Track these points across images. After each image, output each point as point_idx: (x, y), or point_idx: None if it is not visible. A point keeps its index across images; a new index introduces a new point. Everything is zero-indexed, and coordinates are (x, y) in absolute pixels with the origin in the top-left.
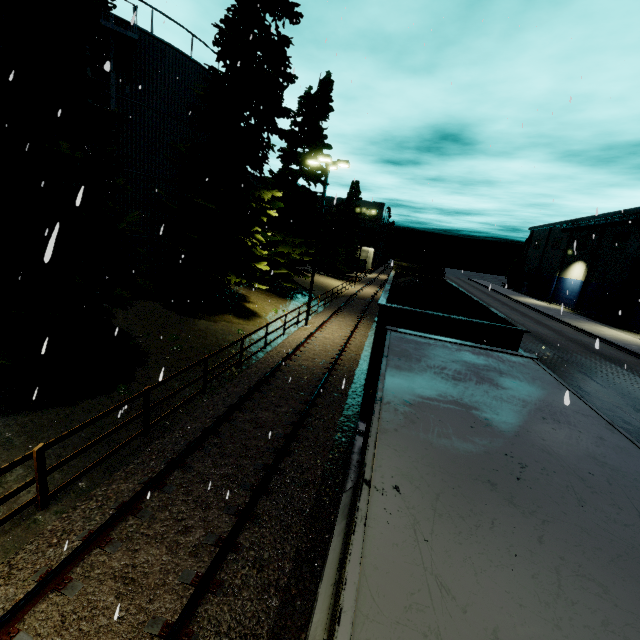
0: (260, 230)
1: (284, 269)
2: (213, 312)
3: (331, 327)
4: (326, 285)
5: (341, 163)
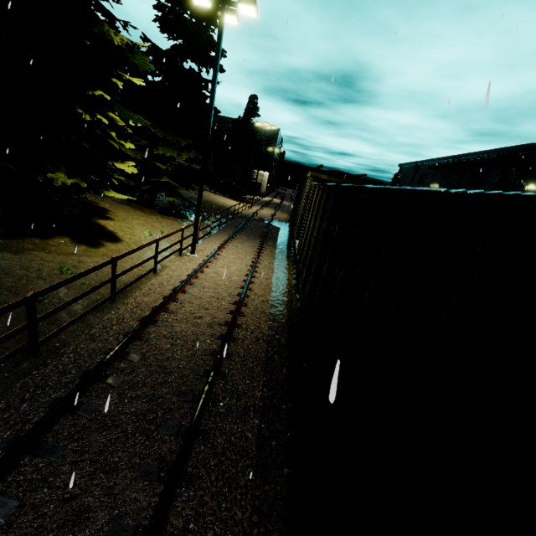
0: (107, 97)
1: (166, 178)
2: (25, 234)
3: (227, 256)
4: (221, 204)
5: (244, 3)
